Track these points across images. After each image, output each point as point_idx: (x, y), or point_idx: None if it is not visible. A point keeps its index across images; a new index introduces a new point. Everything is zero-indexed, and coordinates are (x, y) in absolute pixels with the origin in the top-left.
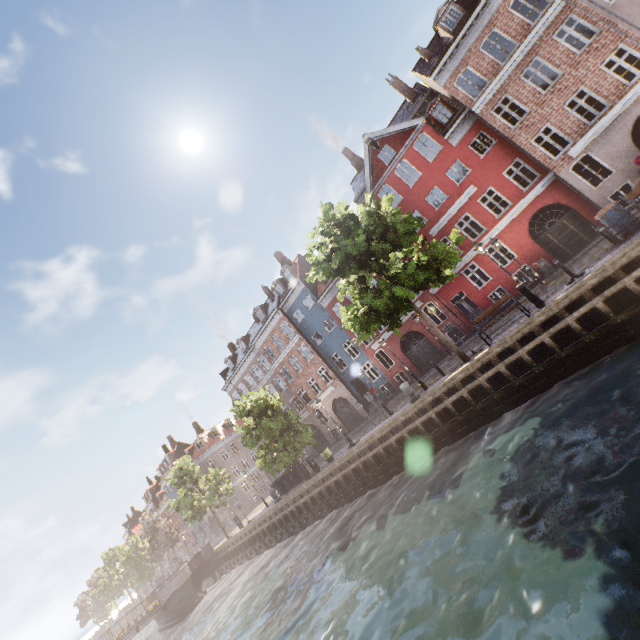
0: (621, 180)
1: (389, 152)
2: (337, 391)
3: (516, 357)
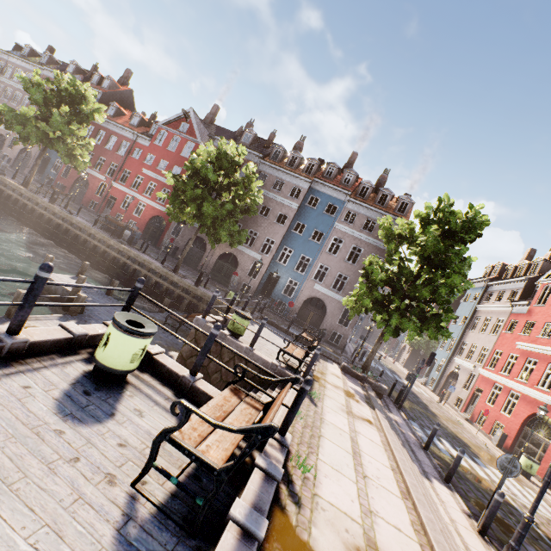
0: (175, 242)
1: (186, 128)
2: (35, 148)
3: (21, 200)
